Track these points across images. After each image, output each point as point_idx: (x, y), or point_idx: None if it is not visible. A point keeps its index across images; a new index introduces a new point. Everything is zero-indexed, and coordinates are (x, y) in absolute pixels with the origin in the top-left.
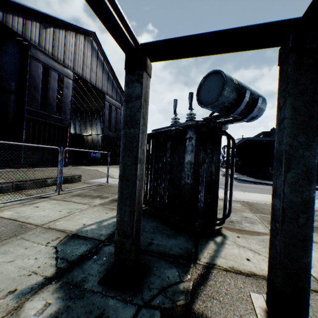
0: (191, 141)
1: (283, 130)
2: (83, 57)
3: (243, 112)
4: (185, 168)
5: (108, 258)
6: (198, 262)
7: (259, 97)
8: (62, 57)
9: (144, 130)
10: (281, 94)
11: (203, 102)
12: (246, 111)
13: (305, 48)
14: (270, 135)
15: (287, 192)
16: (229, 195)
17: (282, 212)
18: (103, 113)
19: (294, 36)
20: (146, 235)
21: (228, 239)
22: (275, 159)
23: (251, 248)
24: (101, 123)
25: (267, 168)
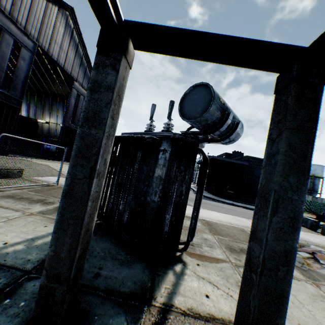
0: (164, 154)
1: (274, 167)
2: (53, 31)
3: (223, 134)
4: (154, 183)
5: (29, 303)
6: (154, 303)
7: (240, 122)
8: (24, 22)
9: (111, 133)
10: (276, 125)
11: (185, 114)
12: (225, 133)
13: (308, 81)
14: (231, 157)
15: (271, 238)
16: (195, 217)
17: (262, 262)
18: (68, 100)
19: (300, 64)
20: (94, 261)
21: (188, 267)
22: (258, 196)
23: (211, 280)
24: (63, 112)
25: (225, 187)
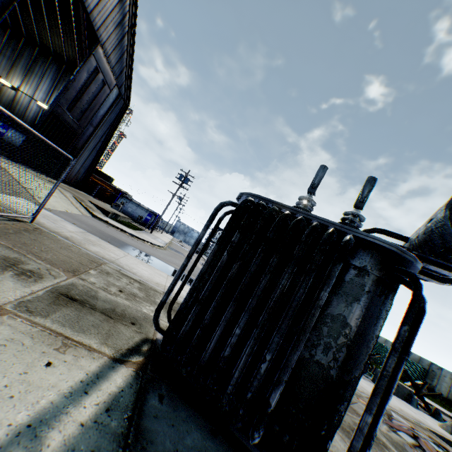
0: (362, 277)
1: None
2: None
3: None
4: (325, 325)
5: None
6: None
7: None
8: None
9: None
10: None
11: None
12: None
13: None
14: None
15: None
16: None
17: None
18: (77, 71)
19: None
20: None
21: None
22: None
23: None
24: (53, 84)
25: None
